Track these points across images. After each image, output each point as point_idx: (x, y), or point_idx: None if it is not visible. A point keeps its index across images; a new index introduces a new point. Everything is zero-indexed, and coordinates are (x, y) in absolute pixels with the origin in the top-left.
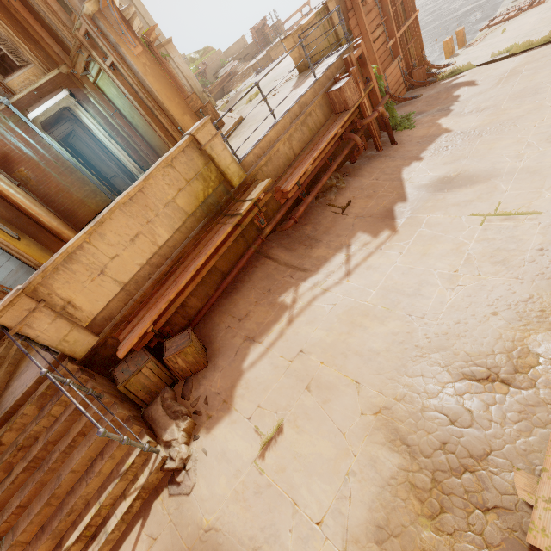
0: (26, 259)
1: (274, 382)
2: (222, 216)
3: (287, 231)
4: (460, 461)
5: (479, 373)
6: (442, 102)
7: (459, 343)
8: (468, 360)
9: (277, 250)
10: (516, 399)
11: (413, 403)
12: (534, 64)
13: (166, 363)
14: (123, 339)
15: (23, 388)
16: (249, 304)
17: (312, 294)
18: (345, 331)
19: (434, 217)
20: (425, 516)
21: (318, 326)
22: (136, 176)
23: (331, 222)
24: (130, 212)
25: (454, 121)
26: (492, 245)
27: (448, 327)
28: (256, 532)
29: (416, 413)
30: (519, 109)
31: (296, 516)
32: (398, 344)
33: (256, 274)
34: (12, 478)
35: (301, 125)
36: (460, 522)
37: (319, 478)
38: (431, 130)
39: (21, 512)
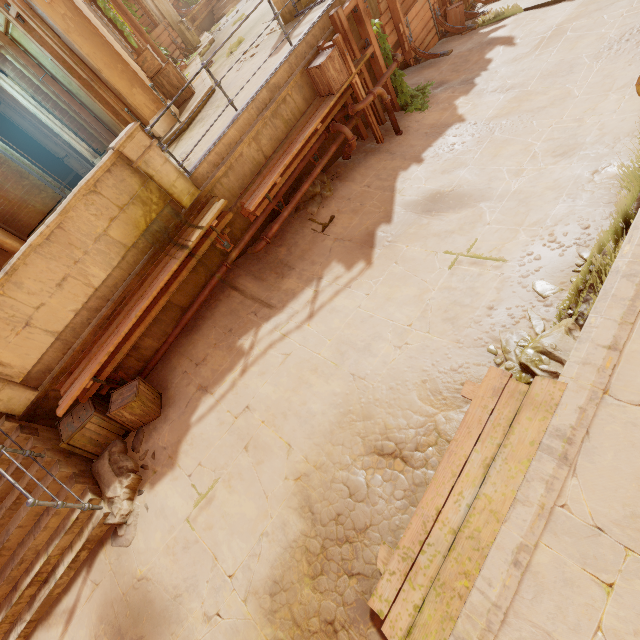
0: None
1: (217, 439)
2: (172, 245)
3: (259, 254)
4: (345, 532)
5: (388, 448)
6: (470, 67)
7: (383, 412)
8: (384, 433)
9: (245, 280)
10: (406, 478)
11: (327, 472)
12: (584, 20)
13: (112, 418)
14: (64, 393)
15: None
16: (208, 346)
17: (270, 340)
18: (291, 387)
19: (411, 249)
20: (309, 576)
21: (268, 380)
22: (91, 160)
23: (309, 244)
24: (50, 253)
25: (472, 105)
26: (450, 297)
27: (381, 393)
28: (179, 582)
29: (326, 483)
30: (545, 96)
31: (214, 570)
32: (333, 408)
33: (219, 309)
34: None
35: (272, 117)
36: (331, 583)
37: (239, 536)
38: (444, 116)
39: None
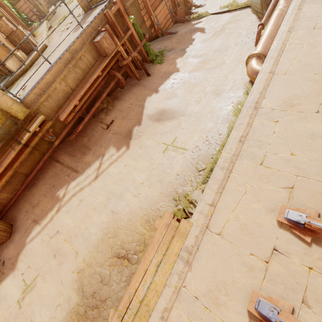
0: None
1: (40, 251)
2: (14, 141)
3: (72, 141)
4: (96, 302)
5: (122, 253)
6: (185, 42)
7: (123, 233)
8: (121, 245)
9: (63, 156)
10: (128, 270)
11: (93, 268)
12: (233, 24)
13: None
14: None
15: None
16: (40, 195)
17: (73, 192)
18: (81, 219)
19: (148, 141)
20: None
21: (70, 215)
22: None
23: (100, 135)
24: None
25: (183, 63)
26: (162, 168)
27: (124, 222)
28: None
29: (91, 274)
30: (214, 62)
31: None
32: (100, 230)
33: (48, 173)
34: None
35: (74, 67)
36: None
37: (46, 307)
38: (170, 67)
39: None
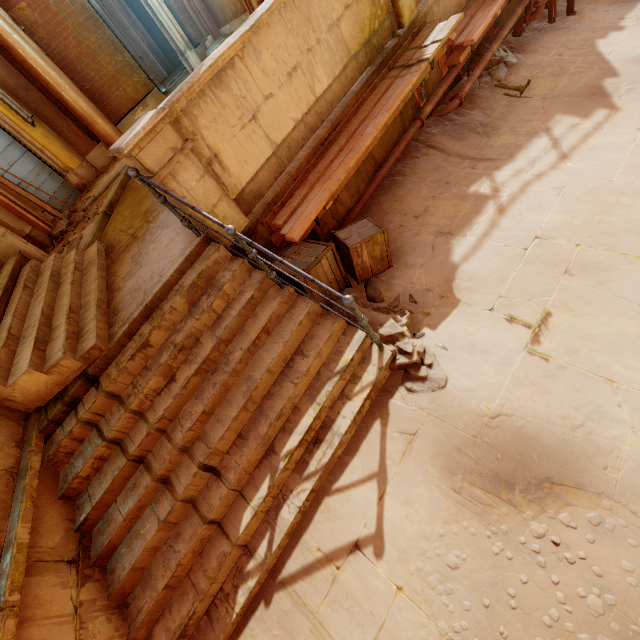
0: (47, 158)
1: (510, 272)
2: (387, 70)
3: (448, 116)
4: None
5: None
6: None
7: None
8: None
9: (442, 139)
10: None
11: None
12: None
13: (350, 255)
14: (283, 223)
15: (158, 280)
16: (423, 199)
17: (521, 181)
18: (598, 211)
19: None
20: None
21: (552, 210)
22: (180, 55)
23: (507, 107)
24: (290, 23)
25: None
26: None
27: None
28: (568, 412)
29: None
30: None
31: (620, 392)
32: None
33: (419, 166)
34: (182, 382)
35: None
36: None
37: (634, 354)
38: None
39: (205, 421)
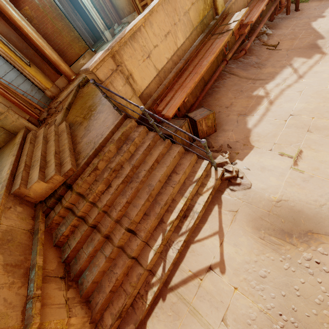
0: (36, 82)
1: (279, 131)
2: (211, 35)
3: (239, 59)
4: None
5: None
6: None
7: None
8: None
9: (237, 70)
10: None
11: None
12: None
13: (196, 124)
14: (162, 109)
15: (101, 136)
16: (229, 99)
17: (279, 88)
18: (321, 101)
19: None
20: None
21: (297, 102)
22: (101, 33)
23: (268, 55)
24: (166, 10)
25: None
26: None
27: None
28: (316, 198)
29: None
30: None
31: None
32: None
33: (226, 83)
34: (115, 187)
35: None
36: None
37: None
38: (323, 1)
39: (127, 206)
